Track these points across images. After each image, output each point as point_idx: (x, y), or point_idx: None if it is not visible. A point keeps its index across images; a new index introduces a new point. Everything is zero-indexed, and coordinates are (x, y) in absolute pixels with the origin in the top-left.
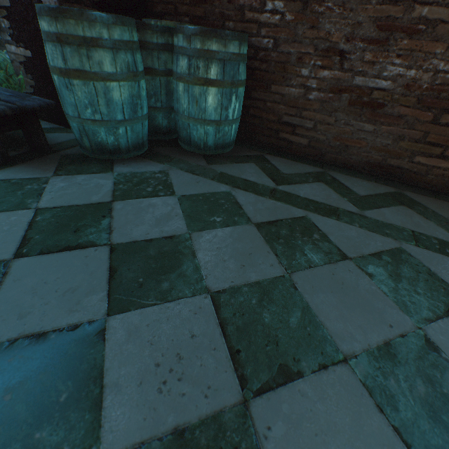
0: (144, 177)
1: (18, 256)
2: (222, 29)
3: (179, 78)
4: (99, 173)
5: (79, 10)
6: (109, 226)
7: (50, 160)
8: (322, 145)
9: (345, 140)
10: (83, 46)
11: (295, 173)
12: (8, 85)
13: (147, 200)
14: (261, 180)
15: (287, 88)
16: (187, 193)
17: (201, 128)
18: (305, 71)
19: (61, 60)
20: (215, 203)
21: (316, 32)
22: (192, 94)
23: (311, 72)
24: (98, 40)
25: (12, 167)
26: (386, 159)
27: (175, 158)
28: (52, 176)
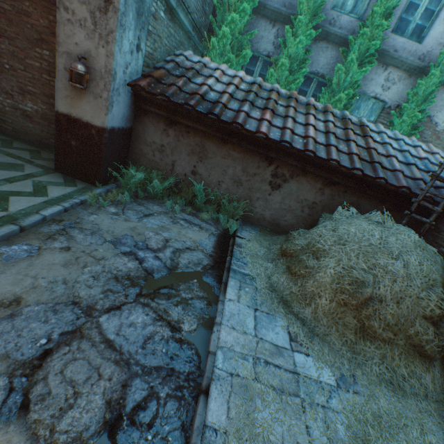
0: None
1: None
2: None
3: None
4: None
5: None
6: None
7: None
8: (19, 131)
9: (26, 130)
10: None
11: None
12: None
13: None
14: None
15: None
16: None
17: None
18: (2, 99)
19: None
20: None
21: (1, 85)
22: None
23: (4, 99)
24: None
25: None
26: (43, 140)
27: None
28: None
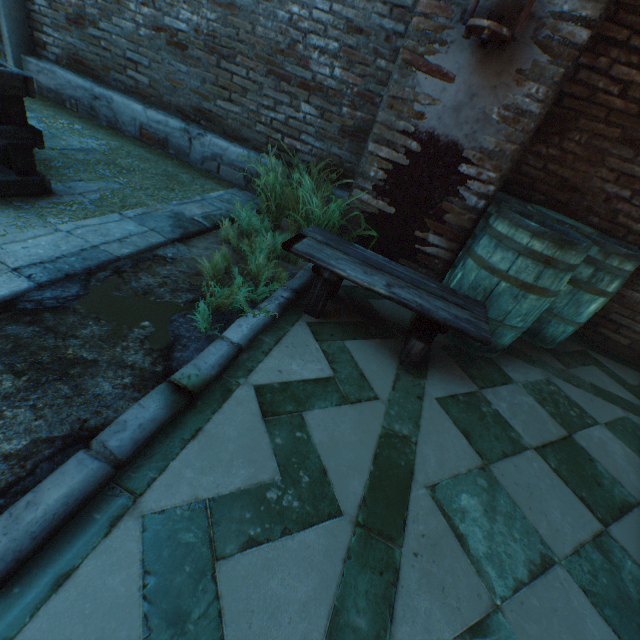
0: (545, 390)
1: (603, 523)
2: (581, 219)
3: (568, 280)
4: (507, 384)
5: (585, 245)
6: (611, 476)
7: (443, 357)
8: None
9: None
10: (563, 271)
11: (638, 385)
12: (331, 230)
13: (591, 433)
14: (628, 397)
15: (630, 291)
16: (603, 419)
17: (563, 327)
18: None
19: (532, 276)
20: (636, 435)
21: None
22: (577, 298)
23: None
24: (575, 265)
25: (429, 371)
26: None
27: (532, 356)
28: (479, 389)
